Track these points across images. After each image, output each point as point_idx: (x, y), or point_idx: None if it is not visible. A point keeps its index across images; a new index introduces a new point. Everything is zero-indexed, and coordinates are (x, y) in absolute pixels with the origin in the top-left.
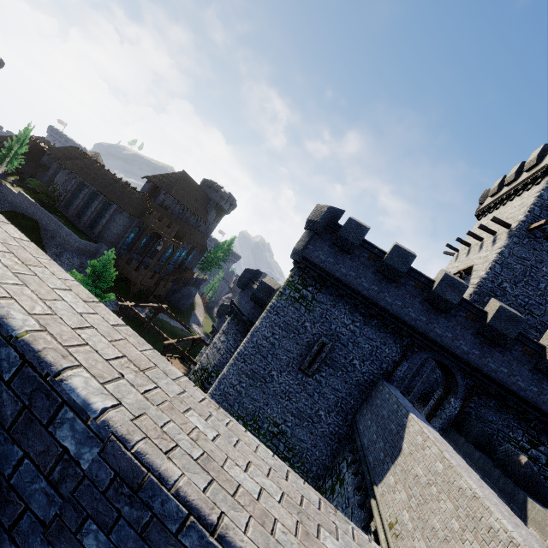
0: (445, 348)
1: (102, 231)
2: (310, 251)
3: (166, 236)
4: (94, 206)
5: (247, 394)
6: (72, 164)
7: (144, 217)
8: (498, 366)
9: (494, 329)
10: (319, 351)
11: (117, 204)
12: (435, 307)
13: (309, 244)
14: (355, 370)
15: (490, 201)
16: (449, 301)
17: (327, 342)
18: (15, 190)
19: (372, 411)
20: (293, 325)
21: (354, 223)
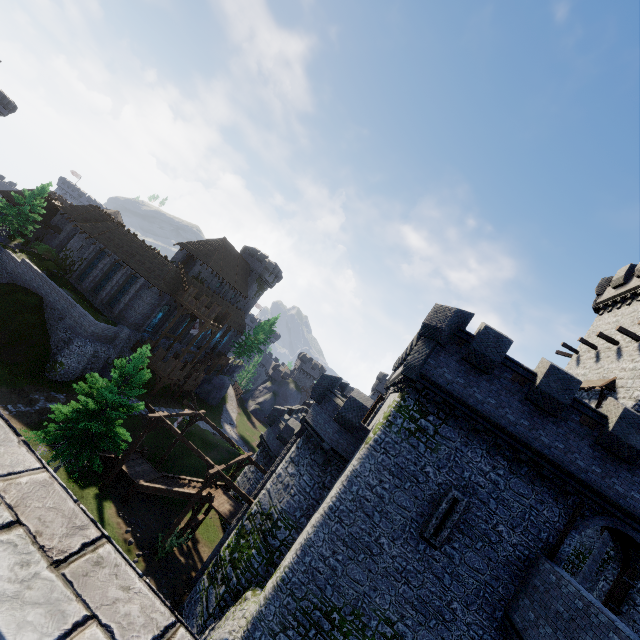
0: (633, 515)
1: (123, 310)
2: (431, 367)
3: (204, 319)
4: (116, 279)
5: (345, 572)
6: (91, 227)
7: (177, 294)
8: None
9: None
10: (449, 510)
11: (146, 277)
12: (611, 454)
13: (429, 357)
14: (502, 540)
15: (614, 293)
16: (634, 448)
17: (460, 497)
18: (18, 257)
19: (551, 622)
20: (409, 470)
21: (493, 334)
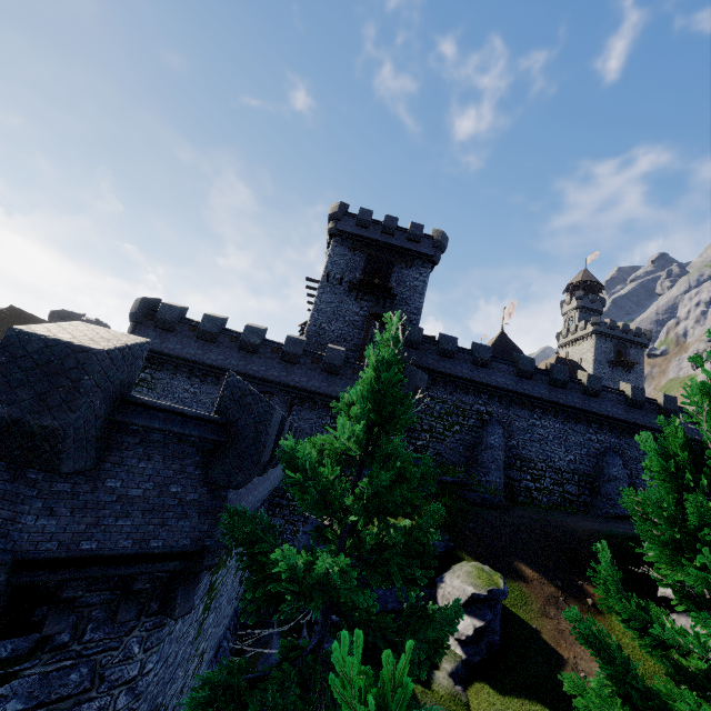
0: (263, 379)
1: None
2: None
3: None
4: None
5: None
6: None
7: None
8: (300, 378)
9: (287, 353)
10: None
11: None
12: (249, 352)
13: (135, 333)
14: None
15: None
16: (253, 344)
17: None
18: None
19: None
20: None
21: (168, 306)
